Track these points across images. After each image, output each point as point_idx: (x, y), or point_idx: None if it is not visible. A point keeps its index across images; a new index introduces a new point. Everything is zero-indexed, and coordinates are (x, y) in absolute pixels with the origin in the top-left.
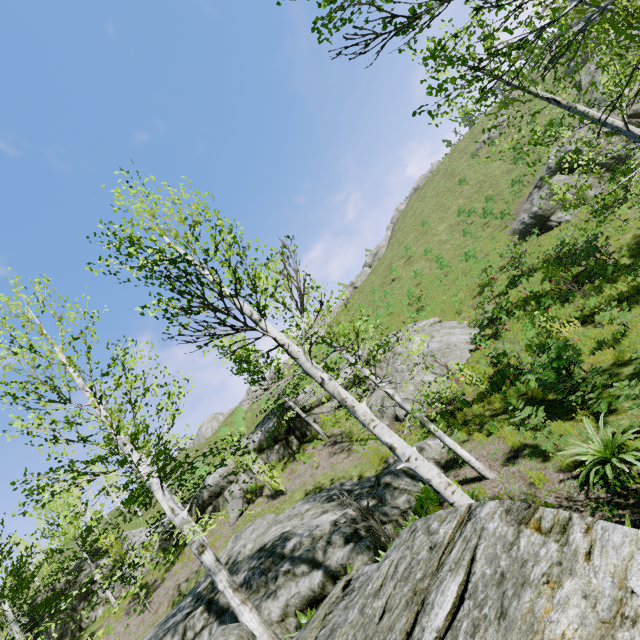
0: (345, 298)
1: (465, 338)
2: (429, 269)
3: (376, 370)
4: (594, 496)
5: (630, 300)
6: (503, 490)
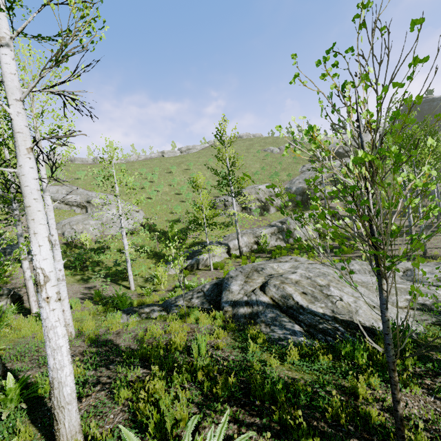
0: (153, 156)
1: (129, 226)
2: (184, 183)
3: (89, 208)
4: (18, 286)
5: (155, 256)
6: (18, 274)
